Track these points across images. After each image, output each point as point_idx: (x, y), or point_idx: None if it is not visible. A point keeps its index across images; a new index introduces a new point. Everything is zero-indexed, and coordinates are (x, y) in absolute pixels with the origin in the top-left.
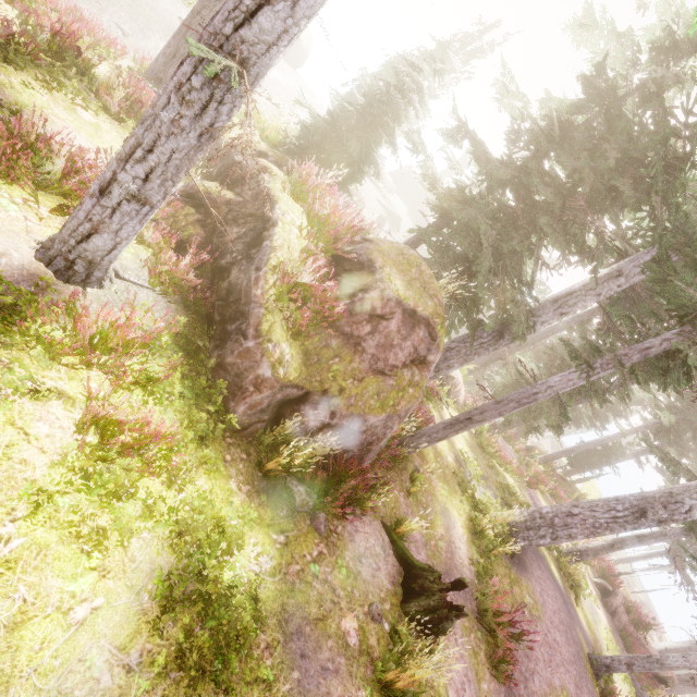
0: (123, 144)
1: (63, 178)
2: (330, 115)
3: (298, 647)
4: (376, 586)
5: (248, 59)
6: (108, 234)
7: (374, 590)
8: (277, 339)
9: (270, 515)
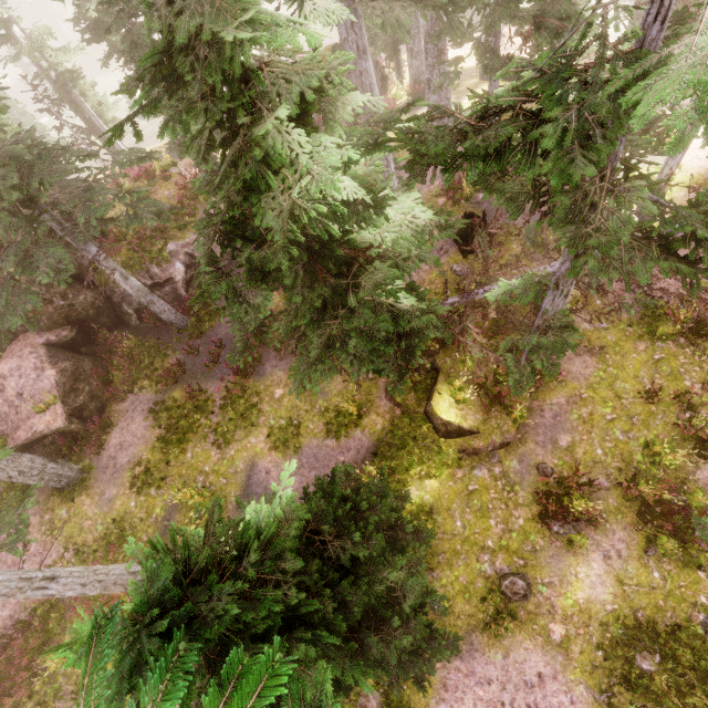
0: None
1: None
2: None
3: None
4: None
5: None
6: None
7: None
8: None
9: None
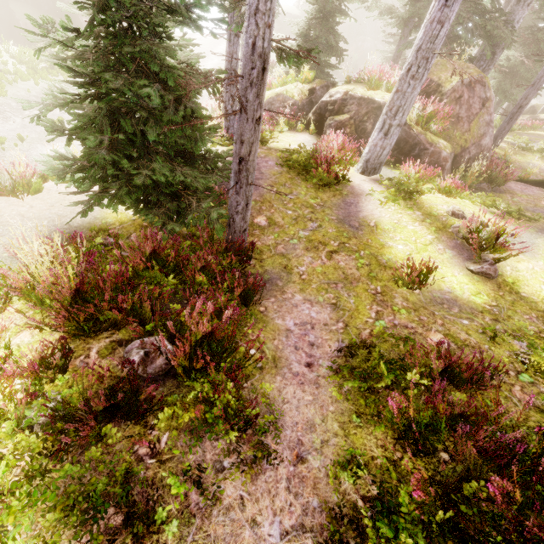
0: (390, 112)
1: (340, 151)
2: (302, 37)
3: (539, 211)
4: (538, 194)
5: (434, 48)
6: (387, 147)
7: (539, 195)
8: (436, 140)
9: (484, 196)
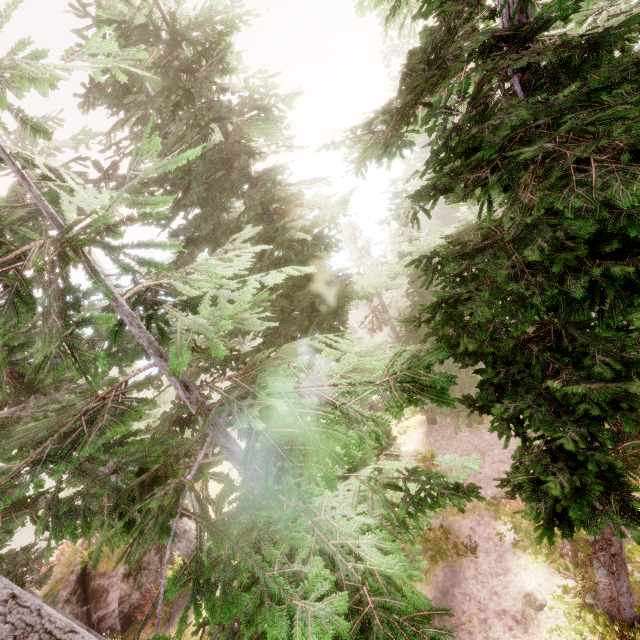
0: None
1: None
2: None
3: None
4: None
5: None
6: None
7: None
8: None
9: None
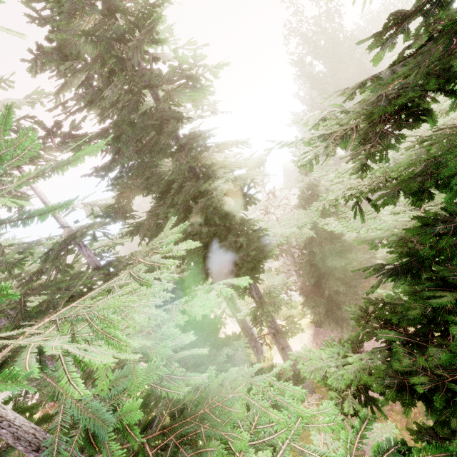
0: None
1: None
2: None
3: None
4: None
5: None
6: None
7: None
8: None
9: None
